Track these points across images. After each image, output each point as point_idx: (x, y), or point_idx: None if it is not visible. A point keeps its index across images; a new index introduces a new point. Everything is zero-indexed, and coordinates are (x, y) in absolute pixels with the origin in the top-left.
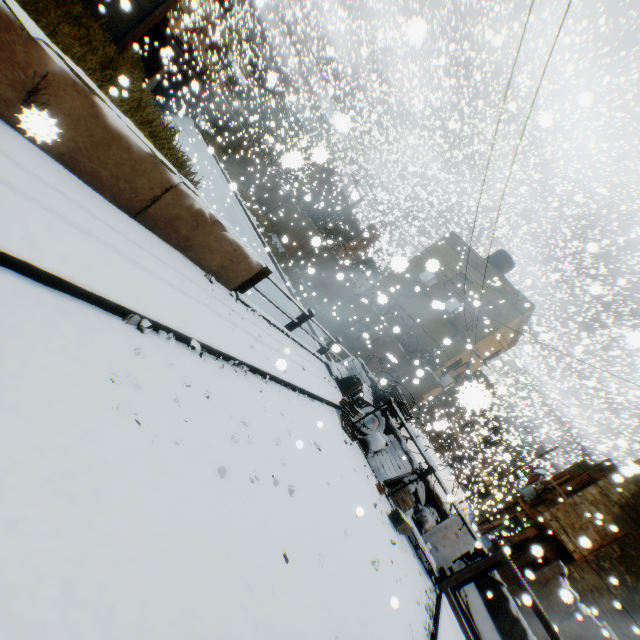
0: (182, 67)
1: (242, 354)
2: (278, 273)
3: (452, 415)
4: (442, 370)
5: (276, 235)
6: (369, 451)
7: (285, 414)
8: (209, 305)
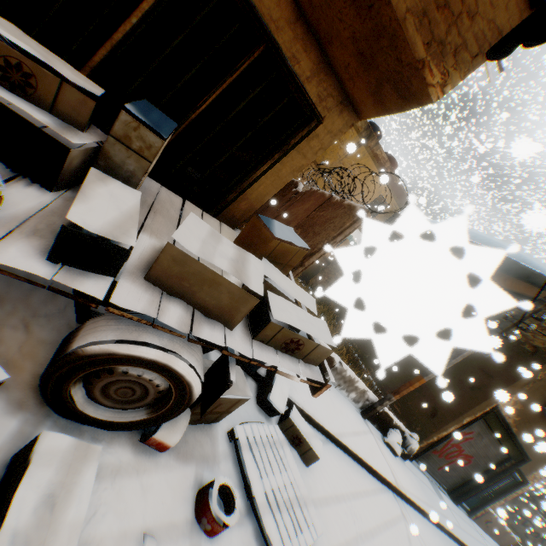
0: None
1: None
2: None
3: None
4: None
5: None
6: None
7: None
8: None
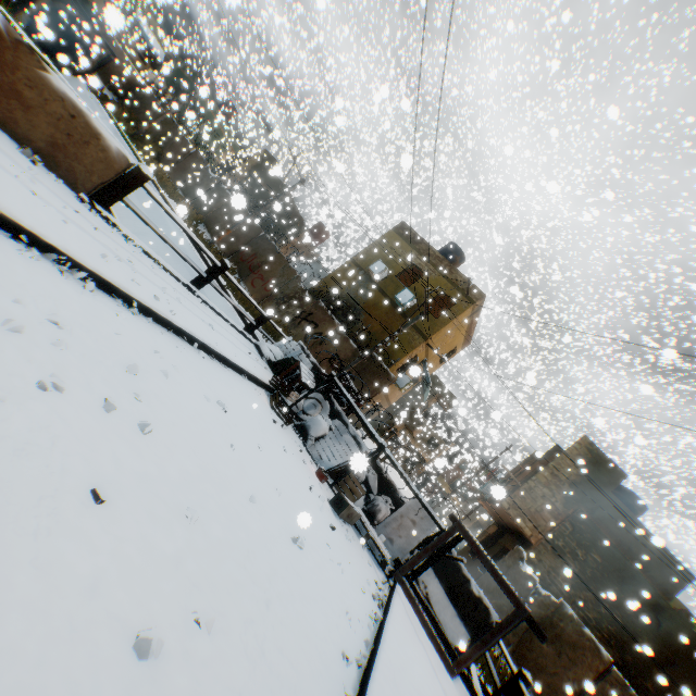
0: (67, 8)
1: (76, 250)
2: (204, 263)
3: (414, 428)
4: (398, 369)
5: (204, 225)
6: (308, 437)
7: (165, 357)
8: (13, 172)
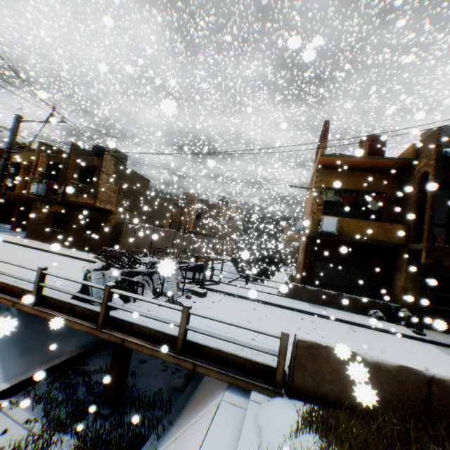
0: None
1: None
2: None
3: None
4: None
5: None
6: None
7: None
8: None
